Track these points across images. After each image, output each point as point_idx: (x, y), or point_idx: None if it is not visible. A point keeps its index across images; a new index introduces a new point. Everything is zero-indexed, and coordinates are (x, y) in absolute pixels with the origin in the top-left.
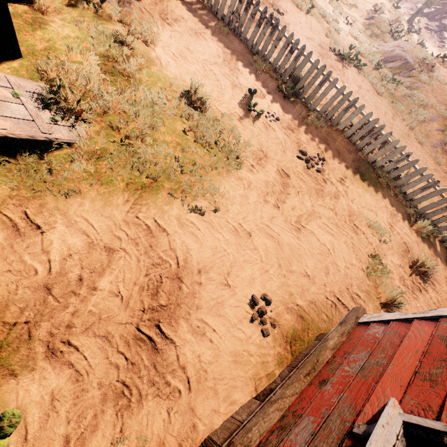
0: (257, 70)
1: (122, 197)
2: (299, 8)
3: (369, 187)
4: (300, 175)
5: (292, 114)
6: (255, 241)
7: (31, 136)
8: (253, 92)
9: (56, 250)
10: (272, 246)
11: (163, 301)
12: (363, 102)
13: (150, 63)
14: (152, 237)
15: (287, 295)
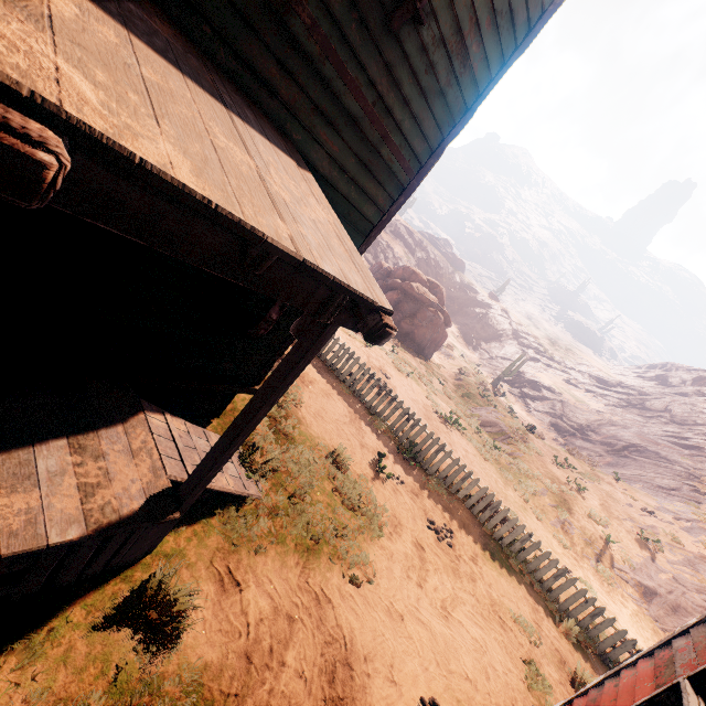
0: (377, 430)
1: (293, 558)
2: (401, 371)
3: (502, 570)
4: (434, 548)
5: (414, 477)
6: (408, 626)
7: (242, 492)
8: (382, 455)
9: (252, 612)
10: (426, 636)
11: (340, 691)
12: (473, 468)
13: (299, 423)
14: (321, 608)
15: (455, 701)
